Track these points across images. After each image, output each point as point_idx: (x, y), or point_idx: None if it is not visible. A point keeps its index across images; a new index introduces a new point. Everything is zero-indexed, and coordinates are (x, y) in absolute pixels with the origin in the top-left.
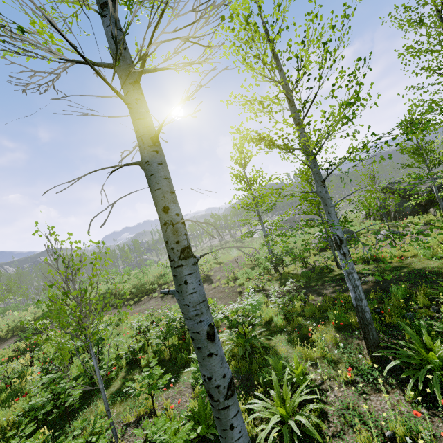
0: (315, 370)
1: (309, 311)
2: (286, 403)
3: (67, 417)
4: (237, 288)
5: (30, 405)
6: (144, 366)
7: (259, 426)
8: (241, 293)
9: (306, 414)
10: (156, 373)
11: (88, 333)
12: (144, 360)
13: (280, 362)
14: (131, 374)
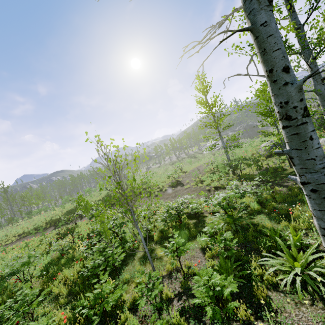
0: (306, 237)
1: (279, 198)
2: (298, 259)
3: (116, 273)
4: (206, 187)
5: (91, 265)
6: (156, 240)
7: (278, 276)
8: (209, 191)
9: (324, 267)
10: (182, 241)
11: (136, 212)
12: (155, 236)
13: (278, 232)
14: (148, 246)
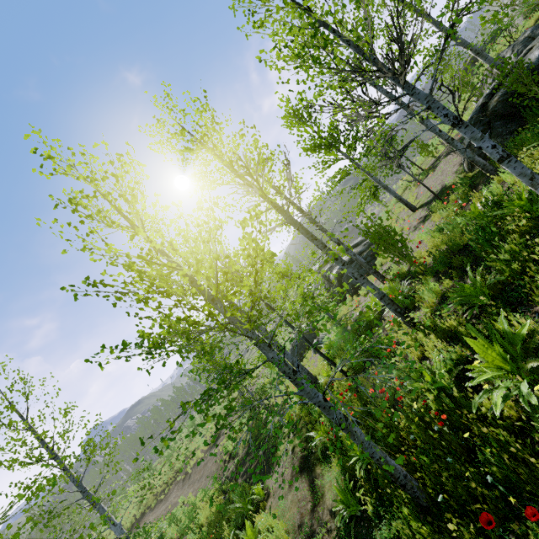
0: None
1: (211, 518)
2: None
3: None
4: (223, 456)
5: None
6: None
7: None
8: (225, 462)
9: None
10: None
11: None
12: None
13: None
14: None
